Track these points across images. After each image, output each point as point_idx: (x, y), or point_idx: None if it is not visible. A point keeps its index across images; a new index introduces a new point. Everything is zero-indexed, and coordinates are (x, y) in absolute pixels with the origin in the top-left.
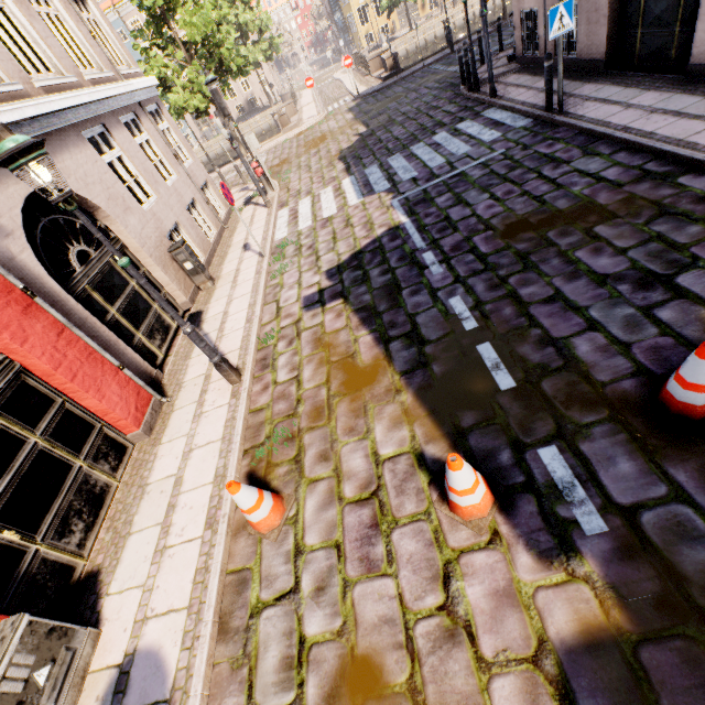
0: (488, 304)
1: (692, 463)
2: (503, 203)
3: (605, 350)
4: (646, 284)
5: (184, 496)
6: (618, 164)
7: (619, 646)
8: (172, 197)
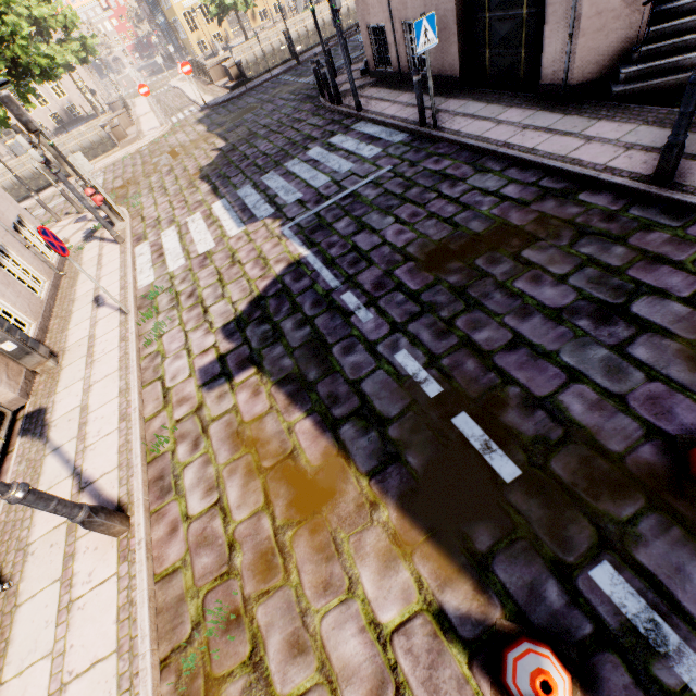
0: (444, 358)
1: None
2: (413, 227)
3: (601, 408)
4: (604, 317)
5: None
6: (514, 181)
7: None
8: None
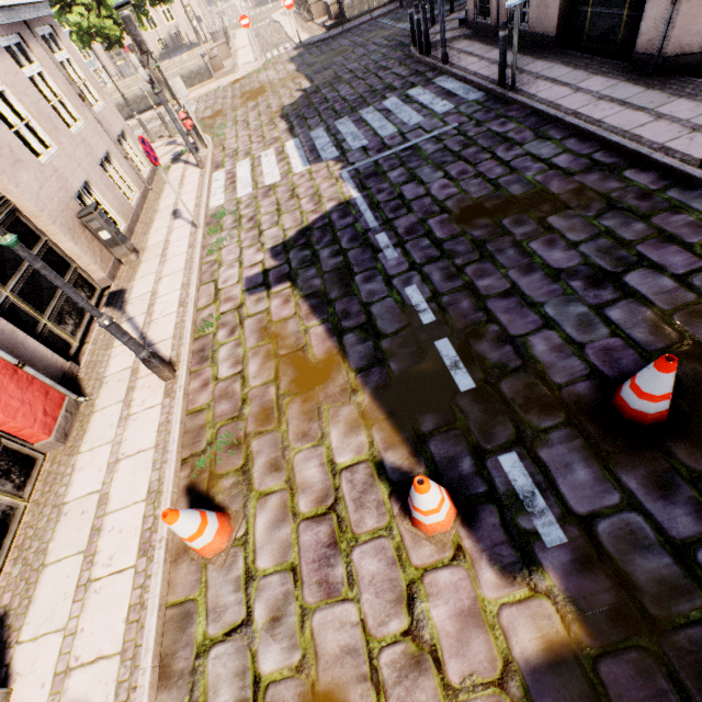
0: (445, 296)
1: (642, 469)
2: (458, 183)
3: (560, 350)
4: (597, 282)
5: (111, 517)
6: (569, 151)
7: (580, 661)
8: (79, 149)
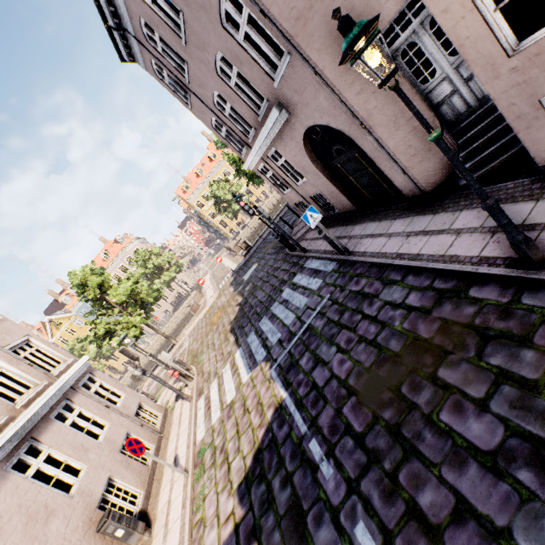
0: (396, 536)
1: None
2: (349, 354)
3: None
4: None
5: None
6: (413, 288)
7: None
8: (104, 452)
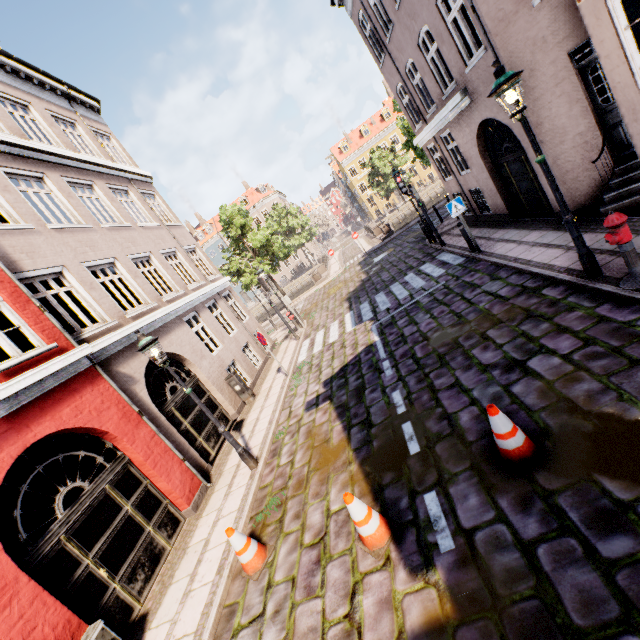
0: (414, 394)
1: (512, 493)
2: (437, 320)
3: (476, 419)
4: (509, 368)
5: (208, 552)
6: (509, 284)
7: (445, 629)
8: (232, 344)
